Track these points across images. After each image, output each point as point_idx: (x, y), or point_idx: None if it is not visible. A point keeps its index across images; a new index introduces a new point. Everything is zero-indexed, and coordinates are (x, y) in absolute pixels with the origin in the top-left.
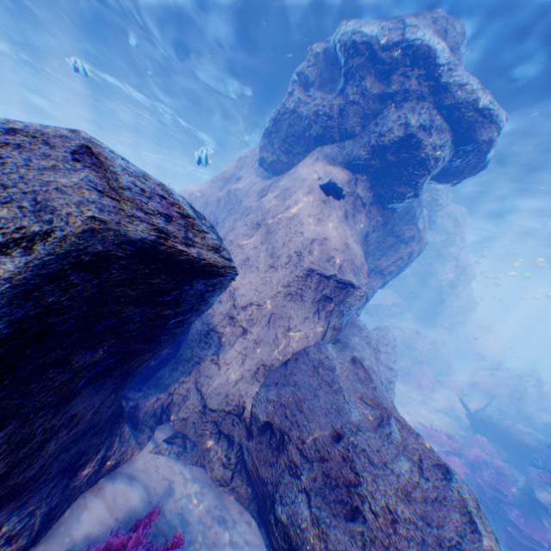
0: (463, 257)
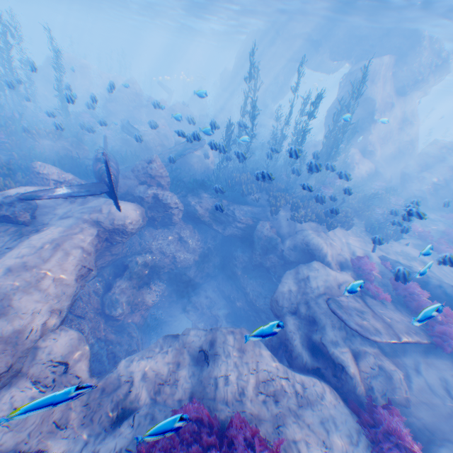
0: None
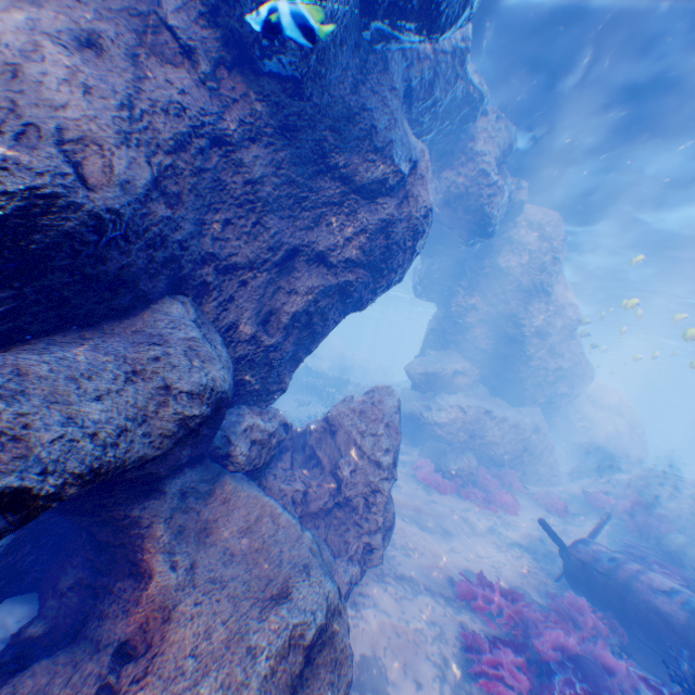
0: (561, 293)
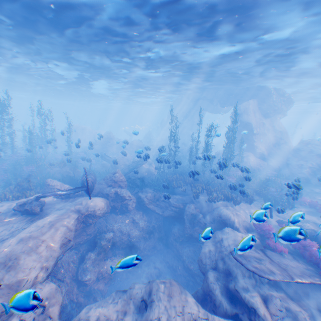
0: None
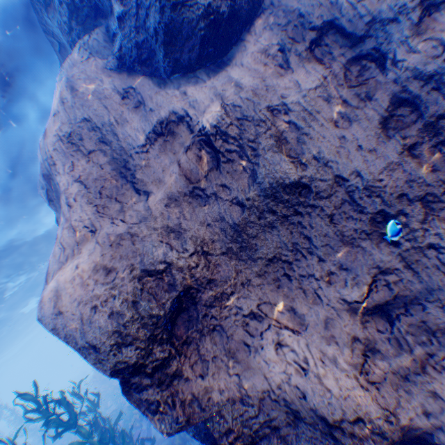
0: None
